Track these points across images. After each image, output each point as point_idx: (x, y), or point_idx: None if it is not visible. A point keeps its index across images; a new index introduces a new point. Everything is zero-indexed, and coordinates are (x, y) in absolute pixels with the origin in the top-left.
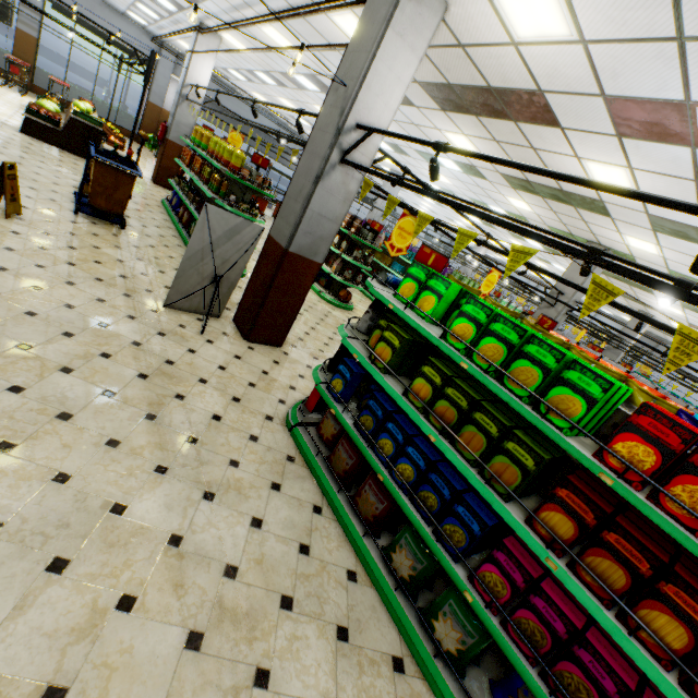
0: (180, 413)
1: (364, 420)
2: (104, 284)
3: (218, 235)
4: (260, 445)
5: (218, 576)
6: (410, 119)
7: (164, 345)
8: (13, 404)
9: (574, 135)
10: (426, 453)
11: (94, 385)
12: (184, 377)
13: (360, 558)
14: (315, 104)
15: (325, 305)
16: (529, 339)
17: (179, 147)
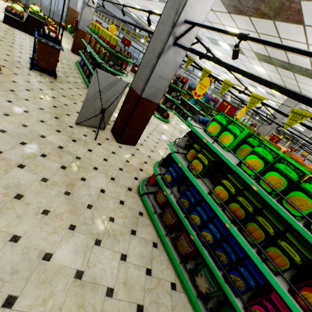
0: (83, 190)
1: (183, 201)
2: (44, 111)
3: (103, 86)
4: (125, 206)
5: (103, 296)
6: (207, 18)
7: (75, 147)
8: None
9: (311, 30)
10: (221, 230)
11: (36, 175)
12: (86, 167)
13: (177, 274)
14: (154, 9)
15: (156, 120)
16: (306, 179)
17: (84, 33)
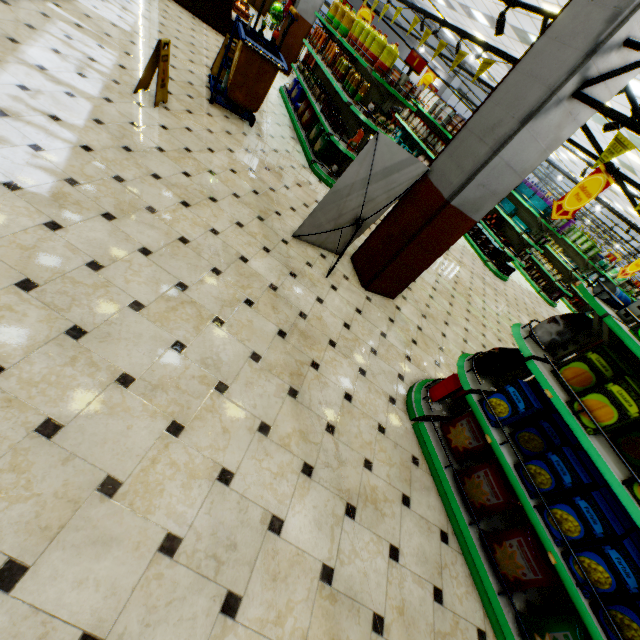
0: (317, 389)
1: (535, 472)
2: (240, 201)
3: (375, 170)
4: (387, 439)
5: (367, 630)
6: None
7: (296, 290)
8: (177, 367)
9: None
10: None
11: (242, 344)
12: (316, 338)
13: (488, 614)
14: None
15: None
16: None
17: (304, 23)
